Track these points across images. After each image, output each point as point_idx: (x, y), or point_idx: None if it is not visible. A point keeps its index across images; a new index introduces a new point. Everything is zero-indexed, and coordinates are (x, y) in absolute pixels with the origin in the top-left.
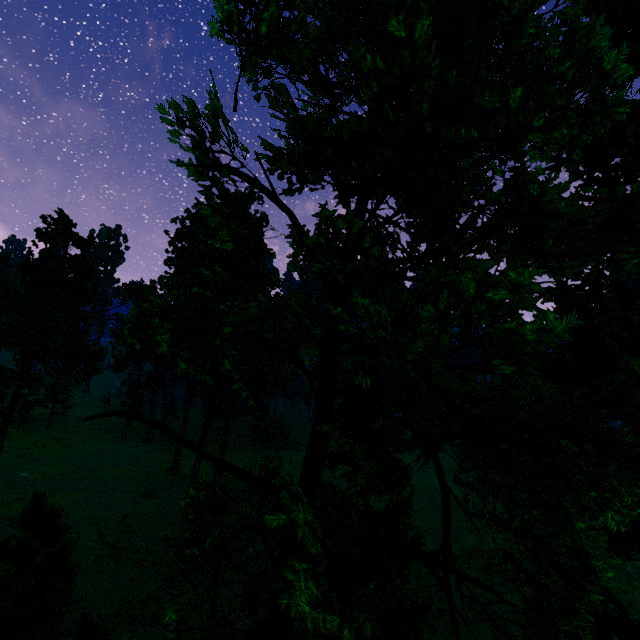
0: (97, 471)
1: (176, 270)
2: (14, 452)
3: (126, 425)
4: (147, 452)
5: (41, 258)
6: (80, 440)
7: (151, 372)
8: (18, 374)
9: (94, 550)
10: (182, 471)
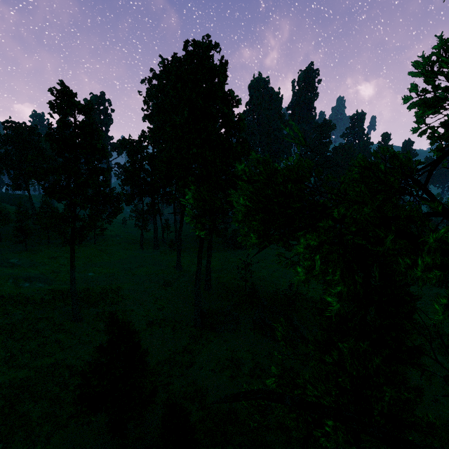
0: (132, 270)
1: (156, 125)
2: (81, 260)
3: (141, 239)
4: (158, 256)
5: (59, 127)
6: (116, 250)
7: (150, 204)
8: (70, 217)
9: (144, 321)
10: (183, 267)
